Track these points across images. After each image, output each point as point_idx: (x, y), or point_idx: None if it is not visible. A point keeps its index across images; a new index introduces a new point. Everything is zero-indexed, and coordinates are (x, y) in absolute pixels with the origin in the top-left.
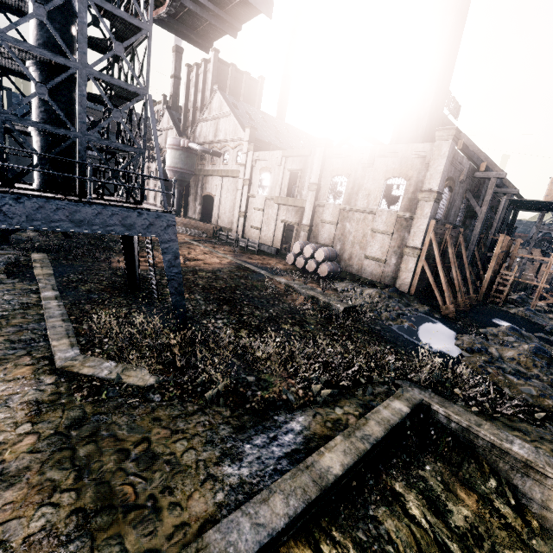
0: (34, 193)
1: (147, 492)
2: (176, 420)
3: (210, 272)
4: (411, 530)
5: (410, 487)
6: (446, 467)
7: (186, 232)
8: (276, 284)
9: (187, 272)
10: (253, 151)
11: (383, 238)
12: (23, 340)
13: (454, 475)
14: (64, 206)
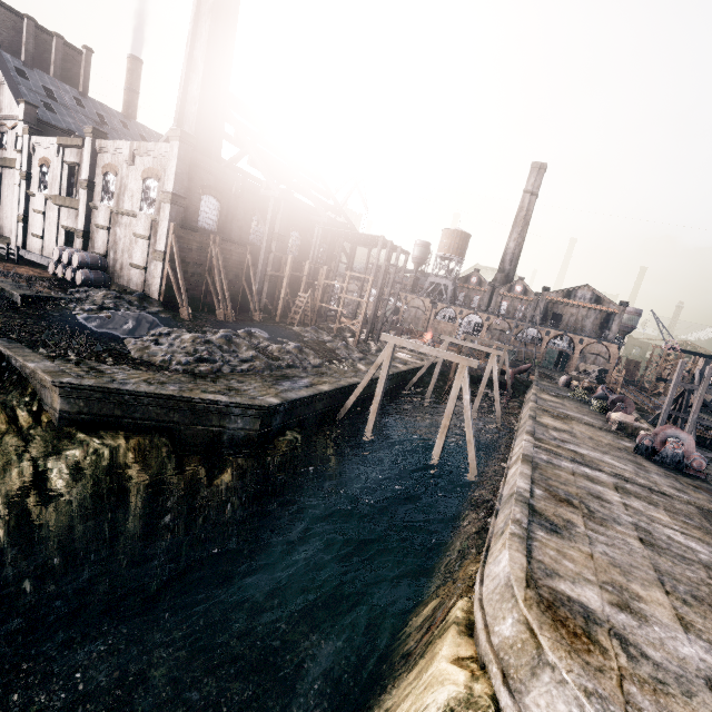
0: None
1: None
2: None
3: None
4: None
5: None
6: None
7: None
8: None
9: None
10: (30, 135)
11: (143, 243)
12: None
13: None
14: None
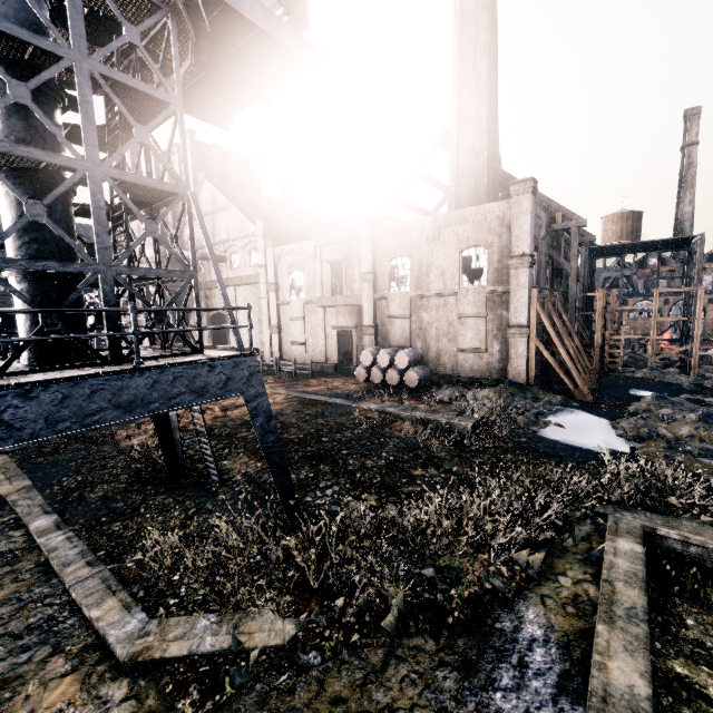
0: (48, 375)
1: None
2: (367, 690)
3: None
4: None
5: (695, 663)
6: (709, 612)
7: None
8: (366, 414)
9: (238, 428)
10: (273, 247)
11: (475, 322)
12: (35, 626)
13: None
14: (102, 384)
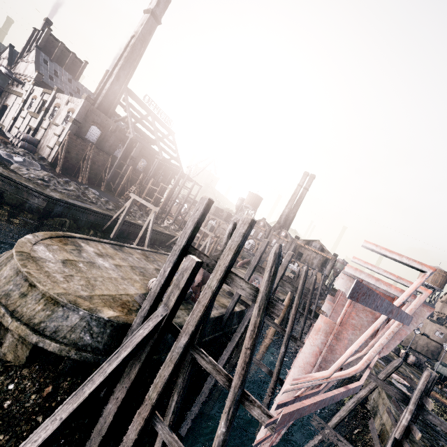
0: None
1: None
2: None
3: None
4: None
5: None
6: None
7: None
8: None
9: None
10: (34, 85)
11: (56, 138)
12: None
13: None
14: None
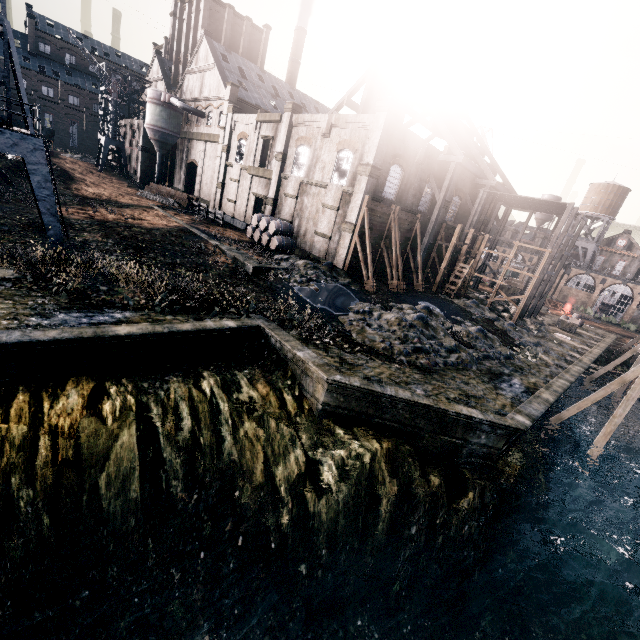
0: None
1: None
2: (15, 296)
3: (146, 229)
4: (190, 391)
5: (215, 376)
6: (261, 373)
7: (157, 199)
8: (209, 246)
9: (121, 226)
10: (233, 113)
11: (330, 213)
12: None
13: (263, 378)
14: None
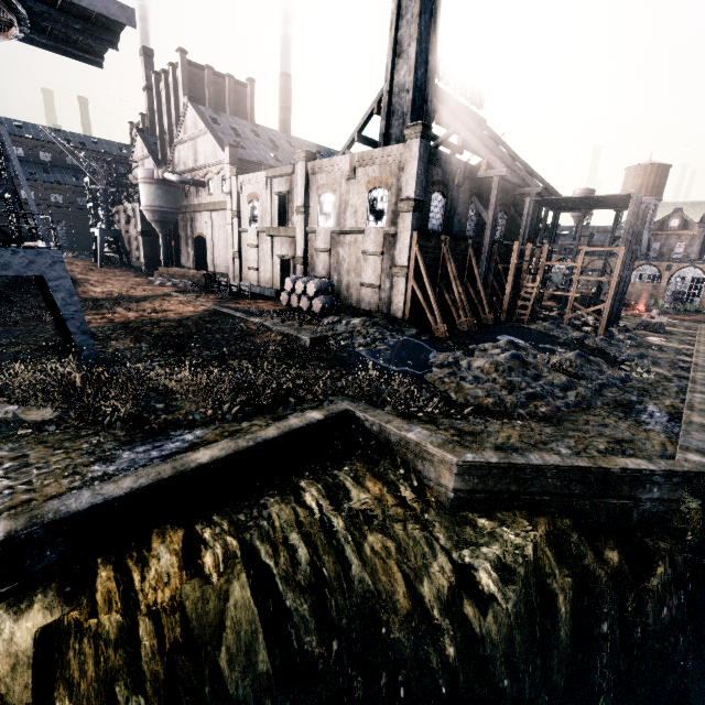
0: None
1: (7, 486)
2: (64, 442)
3: (175, 321)
4: (295, 512)
5: (315, 484)
6: (364, 466)
7: (171, 284)
8: (250, 325)
9: (148, 324)
10: (237, 175)
11: (374, 260)
12: None
13: (368, 472)
14: None
